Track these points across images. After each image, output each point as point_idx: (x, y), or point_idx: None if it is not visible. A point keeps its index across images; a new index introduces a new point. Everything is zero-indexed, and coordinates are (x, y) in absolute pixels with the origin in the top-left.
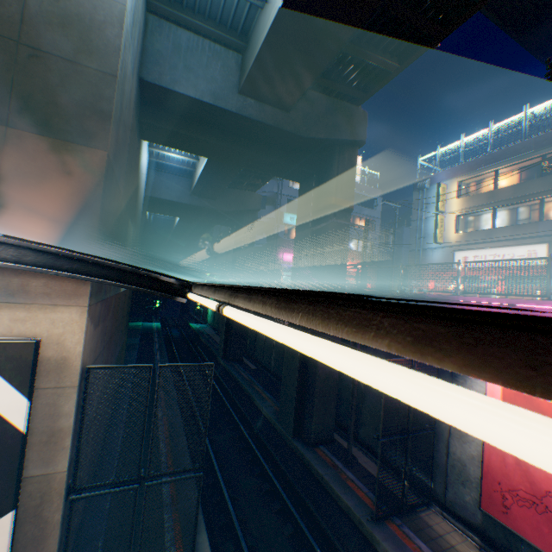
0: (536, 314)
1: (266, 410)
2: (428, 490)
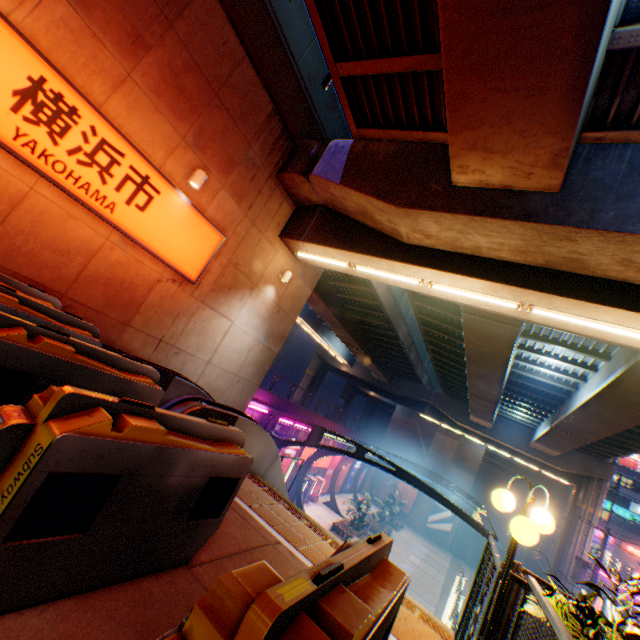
0: None
1: None
2: None
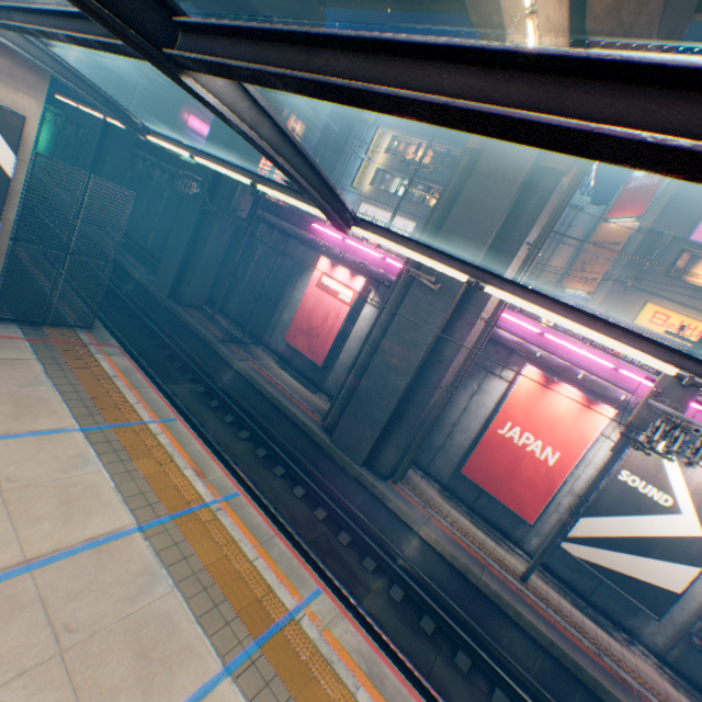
0: (353, 248)
1: (142, 277)
2: (261, 338)
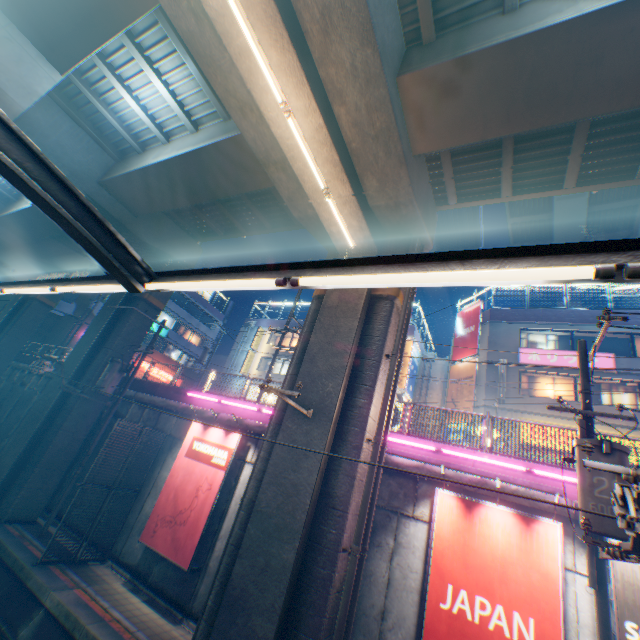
0: (230, 407)
1: None
2: (111, 547)
